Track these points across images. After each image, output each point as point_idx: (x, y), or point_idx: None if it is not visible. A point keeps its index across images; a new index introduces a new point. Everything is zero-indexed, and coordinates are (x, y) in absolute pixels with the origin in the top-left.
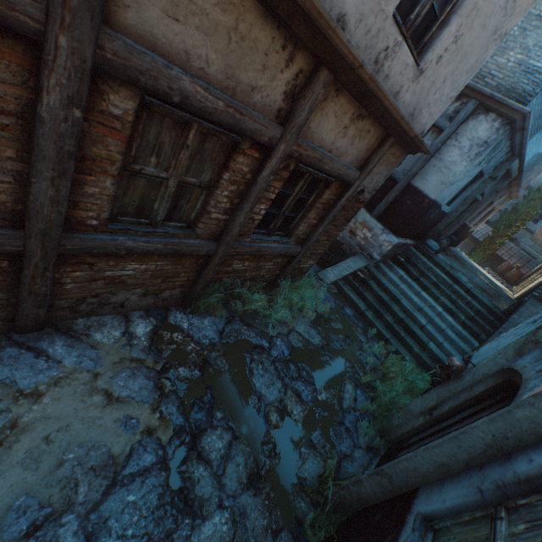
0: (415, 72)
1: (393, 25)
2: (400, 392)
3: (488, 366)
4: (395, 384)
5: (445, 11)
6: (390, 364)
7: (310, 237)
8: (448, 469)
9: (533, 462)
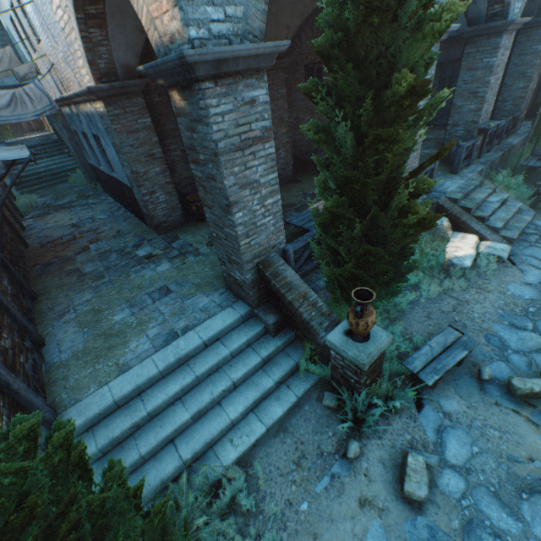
0: None
1: None
2: (80, 176)
3: (69, 144)
4: (76, 176)
5: None
6: (72, 181)
7: None
8: (84, 155)
9: (77, 138)
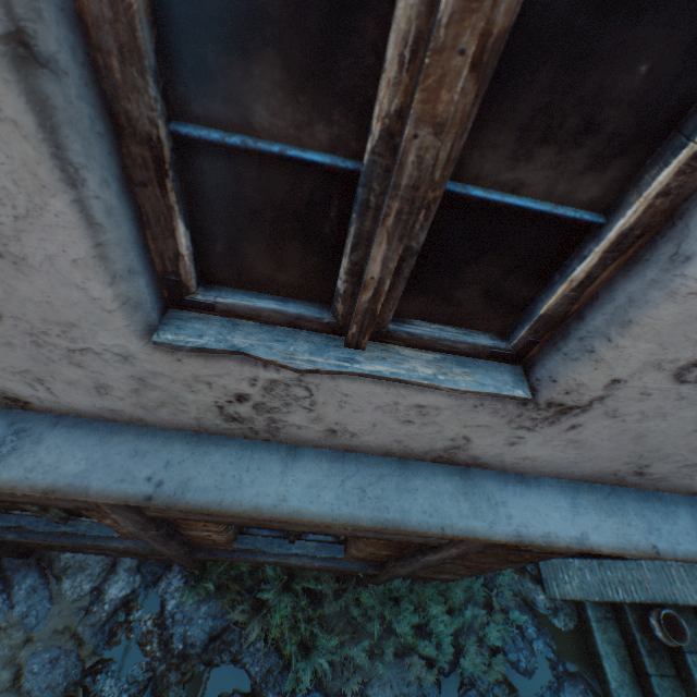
0: (513, 409)
1: (189, 358)
2: None
3: None
4: None
5: (644, 183)
6: None
7: (387, 567)
8: None
9: None
